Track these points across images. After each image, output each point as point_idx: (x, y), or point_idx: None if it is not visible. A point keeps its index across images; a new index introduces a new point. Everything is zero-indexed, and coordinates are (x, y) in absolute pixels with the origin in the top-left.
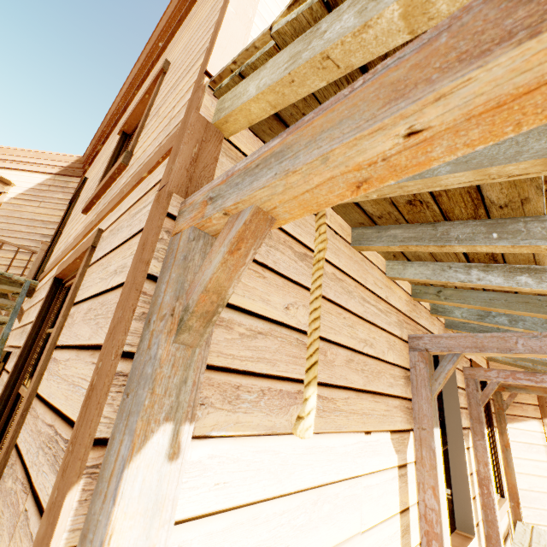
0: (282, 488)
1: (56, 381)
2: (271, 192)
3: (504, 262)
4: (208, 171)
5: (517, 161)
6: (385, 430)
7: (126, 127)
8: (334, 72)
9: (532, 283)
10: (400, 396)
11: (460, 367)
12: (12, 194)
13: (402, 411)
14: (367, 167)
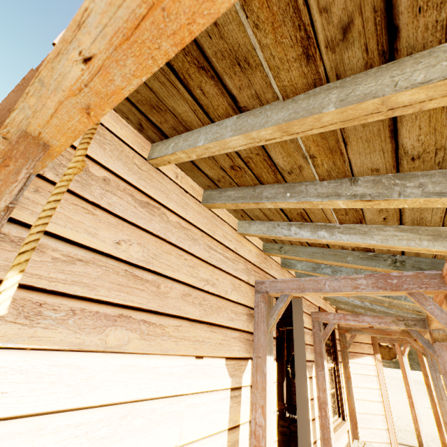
0: (83, 401)
1: None
2: (25, 115)
3: (311, 221)
4: None
5: (264, 127)
6: (221, 356)
7: None
8: None
9: (327, 236)
10: (241, 329)
11: (308, 312)
12: None
13: (242, 342)
14: (80, 92)
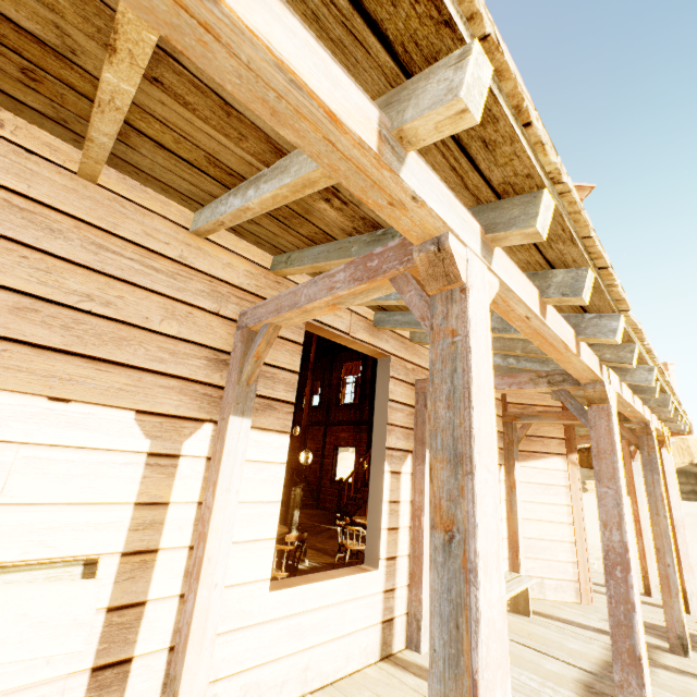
0: None
1: None
2: None
3: (242, 176)
4: None
5: None
6: (122, 407)
7: None
8: None
9: (253, 194)
10: (187, 377)
11: (407, 380)
12: None
13: (189, 396)
14: None
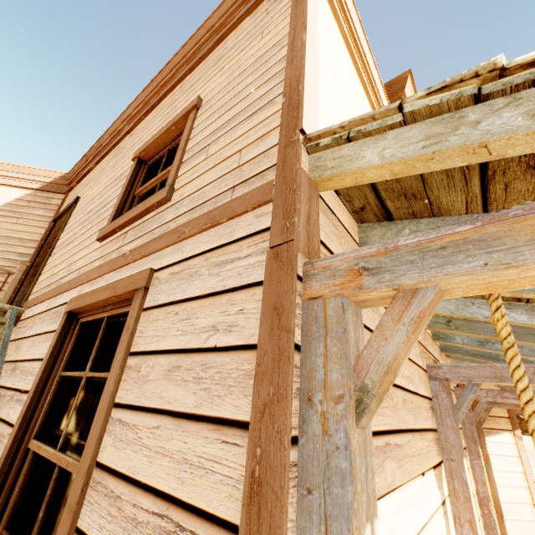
0: None
1: (142, 453)
2: (470, 278)
3: (526, 301)
4: (316, 227)
5: None
6: (430, 467)
7: (142, 154)
8: (482, 157)
9: None
10: (431, 428)
11: (452, 388)
12: None
13: (435, 443)
14: None
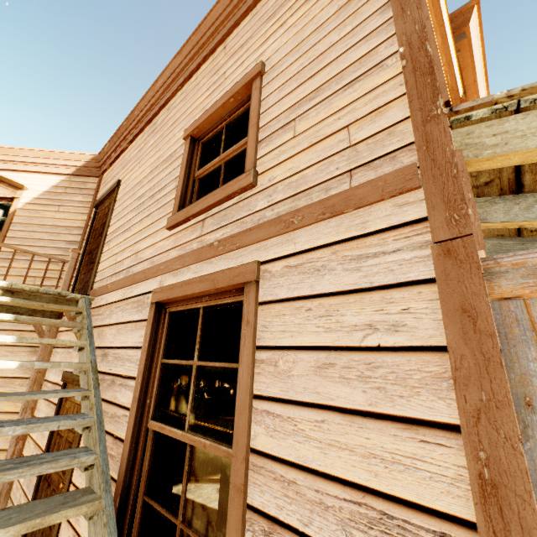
0: None
1: (310, 444)
2: None
3: None
4: None
5: None
6: None
7: (195, 132)
8: None
9: None
10: None
11: None
12: (26, 199)
13: None
14: None
